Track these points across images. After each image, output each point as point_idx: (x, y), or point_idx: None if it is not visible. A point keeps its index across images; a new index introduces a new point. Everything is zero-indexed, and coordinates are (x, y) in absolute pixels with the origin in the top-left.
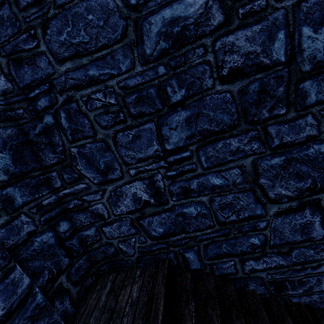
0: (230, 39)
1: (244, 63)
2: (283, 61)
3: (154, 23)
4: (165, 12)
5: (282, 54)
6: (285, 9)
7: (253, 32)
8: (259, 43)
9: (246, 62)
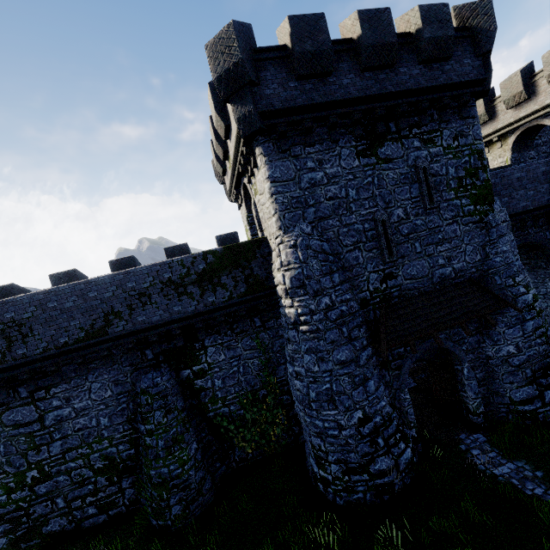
0: (543, 148)
1: (544, 151)
2: (549, 152)
3: (534, 143)
4: (535, 142)
5: (549, 151)
6: (549, 145)
7: (545, 147)
8: (546, 149)
9: (545, 151)
